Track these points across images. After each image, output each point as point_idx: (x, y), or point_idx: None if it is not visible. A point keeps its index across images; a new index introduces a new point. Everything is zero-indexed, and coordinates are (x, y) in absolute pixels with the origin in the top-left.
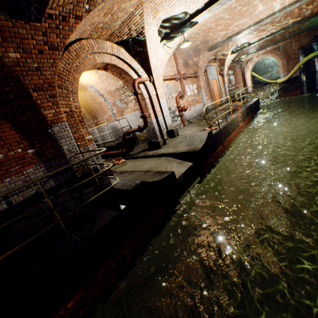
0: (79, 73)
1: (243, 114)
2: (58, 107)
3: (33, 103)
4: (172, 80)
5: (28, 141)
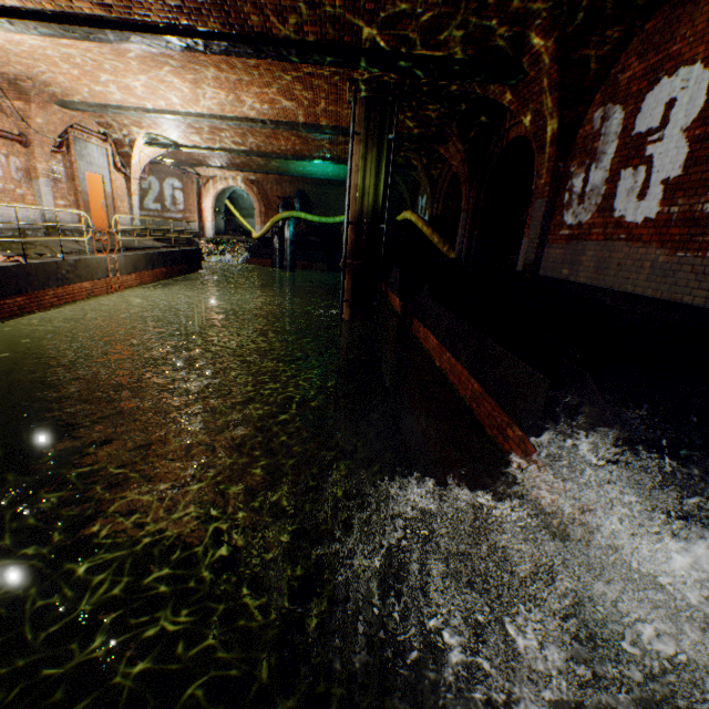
0: None
1: (135, 261)
2: None
3: None
4: None
5: None
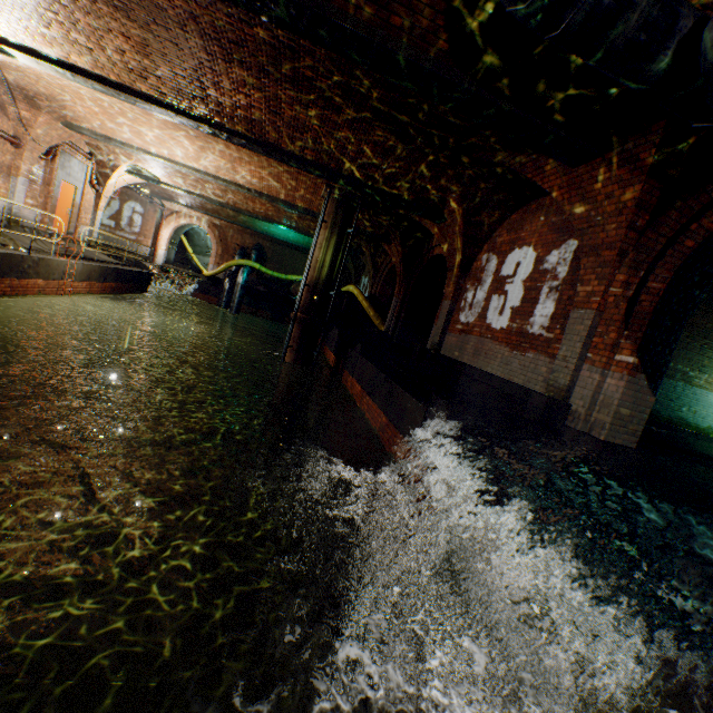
0: None
1: (91, 270)
2: None
3: None
4: None
5: None
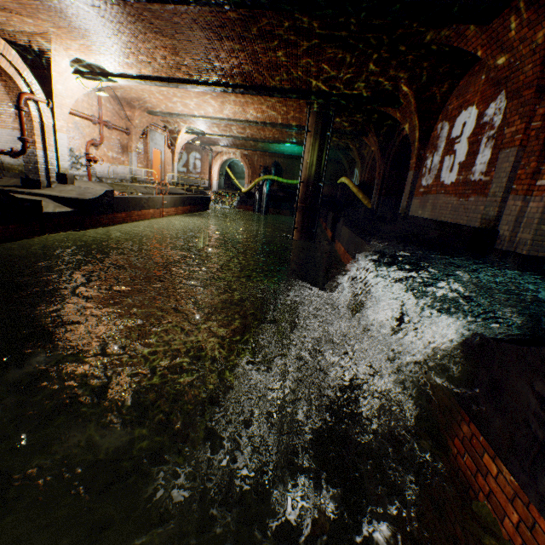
0: None
1: (175, 200)
2: None
3: None
4: (87, 121)
5: None
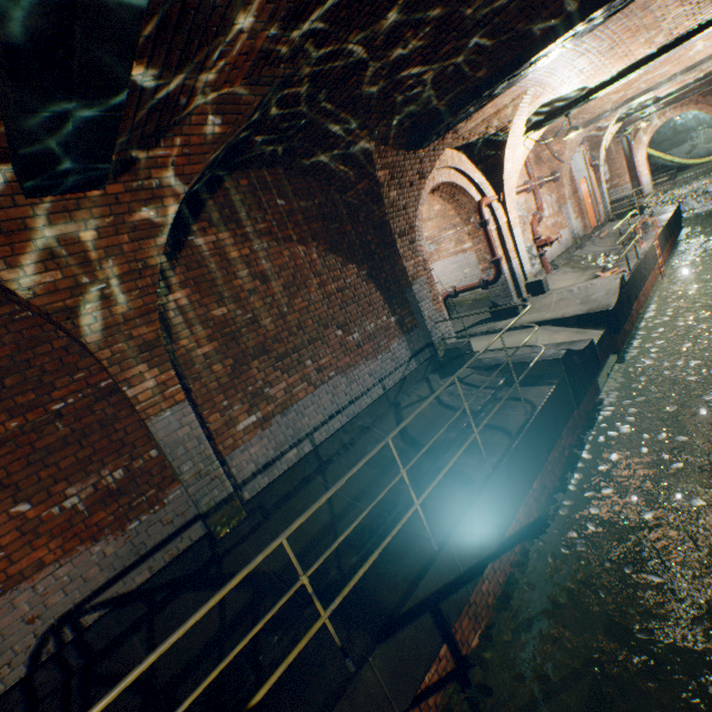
0: (421, 204)
1: (658, 241)
2: (416, 256)
3: (390, 254)
4: (522, 193)
5: (389, 306)
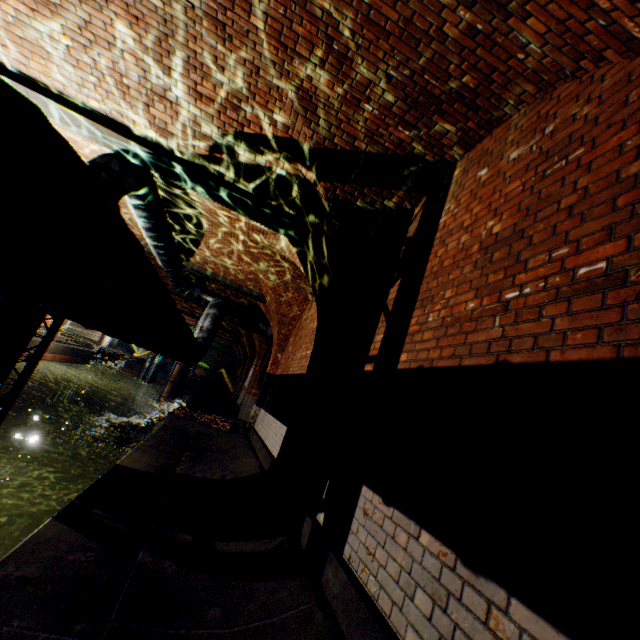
0: None
1: (59, 347)
2: None
3: None
4: None
5: None
